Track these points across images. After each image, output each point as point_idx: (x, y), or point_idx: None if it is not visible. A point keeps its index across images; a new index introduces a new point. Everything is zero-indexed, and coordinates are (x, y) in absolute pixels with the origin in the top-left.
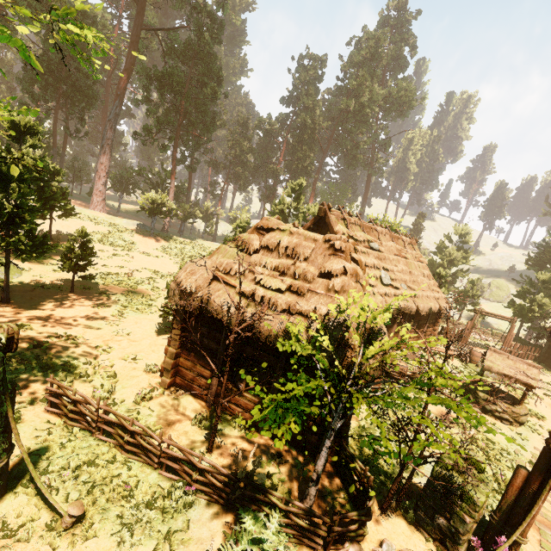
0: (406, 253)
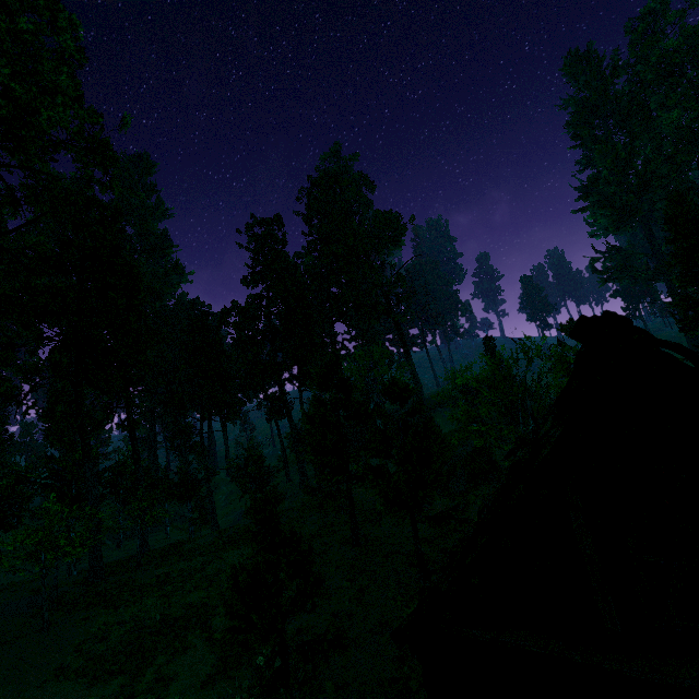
0: None
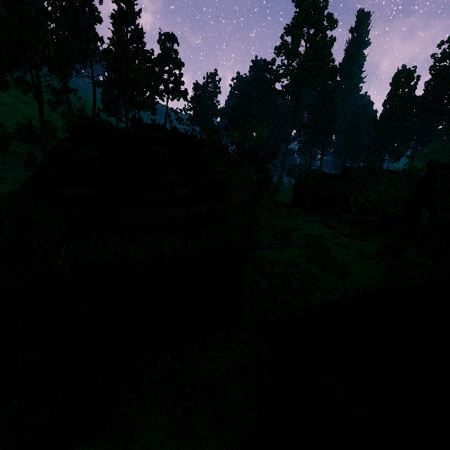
0: (400, 178)
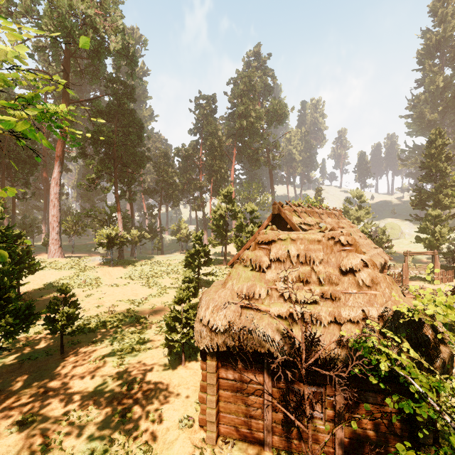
0: (341, 223)
